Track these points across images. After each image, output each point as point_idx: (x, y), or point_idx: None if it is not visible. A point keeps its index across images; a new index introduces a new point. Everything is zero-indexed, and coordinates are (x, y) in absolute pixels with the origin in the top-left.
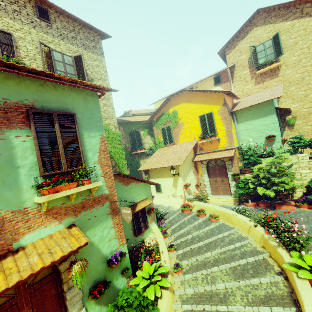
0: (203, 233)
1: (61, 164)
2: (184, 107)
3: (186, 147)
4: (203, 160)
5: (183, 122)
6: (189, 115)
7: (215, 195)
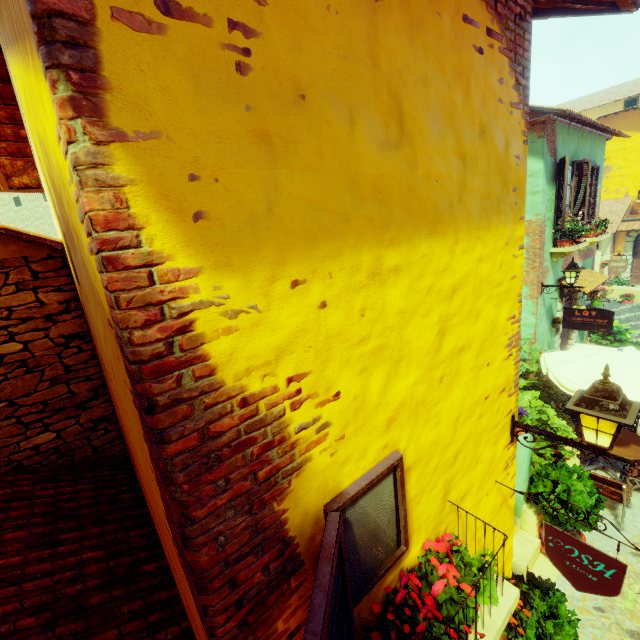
0: (639, 316)
1: (589, 214)
2: (621, 138)
3: (612, 208)
4: (638, 229)
5: (611, 165)
6: (628, 154)
7: (636, 285)
